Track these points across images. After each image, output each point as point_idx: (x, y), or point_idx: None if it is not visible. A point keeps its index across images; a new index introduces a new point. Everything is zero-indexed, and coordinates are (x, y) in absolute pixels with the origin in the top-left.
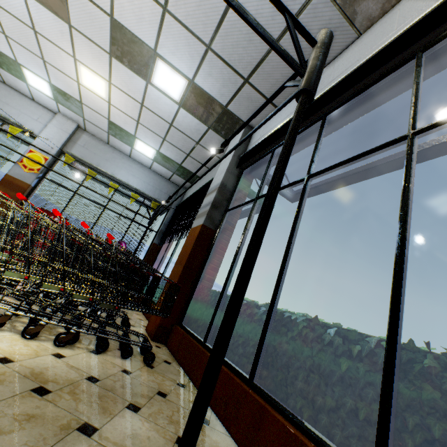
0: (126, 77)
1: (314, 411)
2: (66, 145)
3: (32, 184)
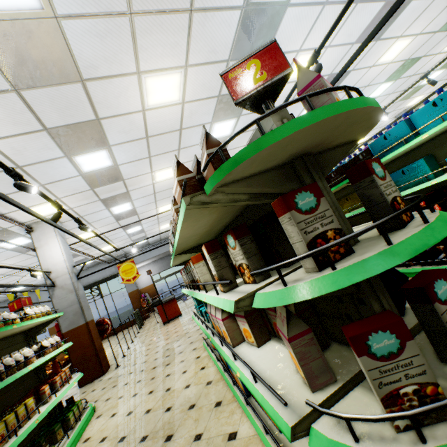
0: None
1: (115, 326)
2: None
3: None
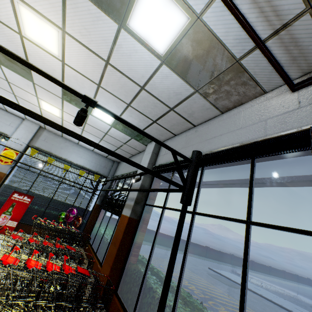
0: (74, 110)
1: None
2: (32, 141)
3: (7, 172)
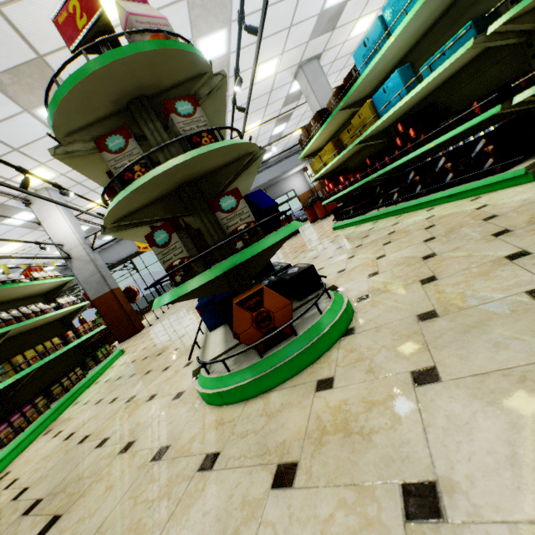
0: None
1: None
2: None
3: None
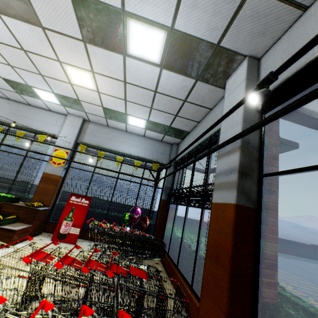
0: (104, 60)
1: None
2: (79, 137)
3: (62, 175)
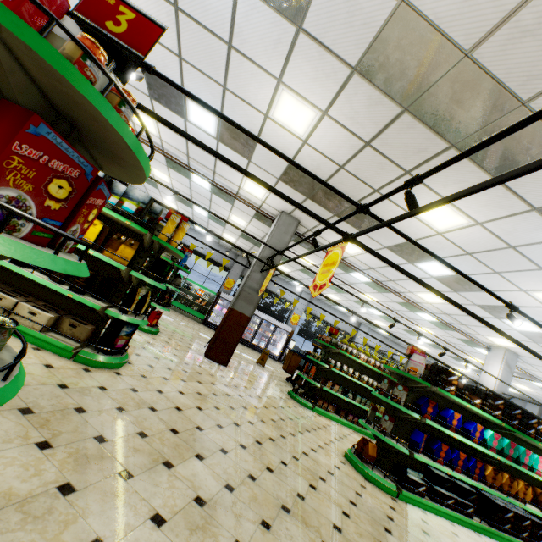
0: None
1: None
2: None
3: None
